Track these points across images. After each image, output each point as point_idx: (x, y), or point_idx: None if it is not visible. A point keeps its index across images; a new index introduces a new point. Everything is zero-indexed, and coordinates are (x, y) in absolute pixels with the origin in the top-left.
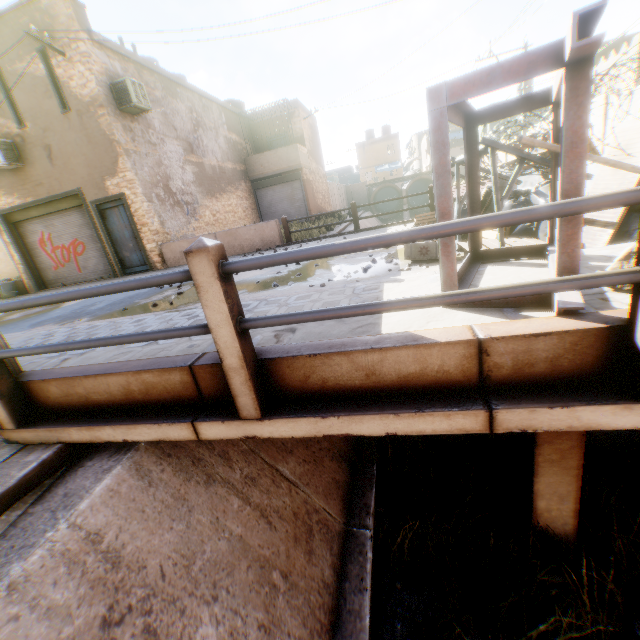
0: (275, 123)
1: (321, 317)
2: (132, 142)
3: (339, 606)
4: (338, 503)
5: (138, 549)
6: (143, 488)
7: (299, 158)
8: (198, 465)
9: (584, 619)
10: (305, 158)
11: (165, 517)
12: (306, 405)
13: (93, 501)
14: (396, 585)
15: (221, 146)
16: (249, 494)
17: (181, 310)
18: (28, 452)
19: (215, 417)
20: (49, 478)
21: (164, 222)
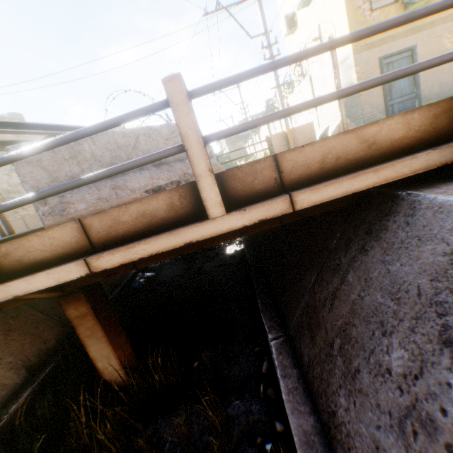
0: None
1: None
2: None
3: None
4: None
5: None
6: None
7: None
8: None
9: (83, 434)
10: None
11: None
12: None
13: None
14: (13, 450)
15: None
16: None
17: None
18: None
19: None
20: None
21: None
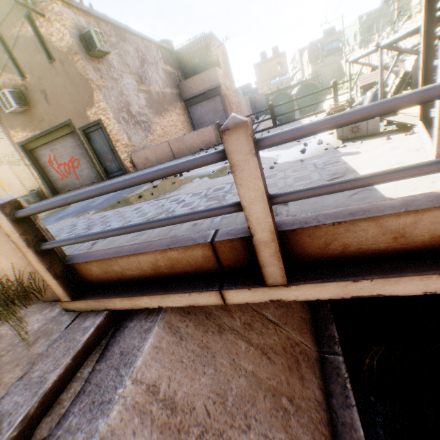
0: (197, 54)
1: (364, 184)
2: (101, 79)
3: (333, 419)
4: (309, 336)
5: (185, 394)
6: (177, 342)
7: (218, 78)
8: (210, 318)
9: None
10: (222, 78)
11: (198, 364)
12: (326, 269)
13: (144, 358)
14: (369, 398)
15: (161, 76)
16: (250, 337)
17: (167, 197)
18: (83, 318)
19: (239, 285)
20: (103, 338)
21: (130, 137)
